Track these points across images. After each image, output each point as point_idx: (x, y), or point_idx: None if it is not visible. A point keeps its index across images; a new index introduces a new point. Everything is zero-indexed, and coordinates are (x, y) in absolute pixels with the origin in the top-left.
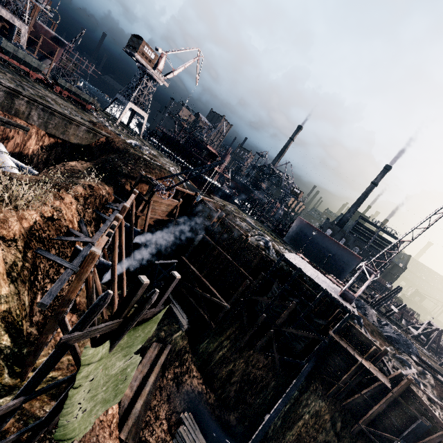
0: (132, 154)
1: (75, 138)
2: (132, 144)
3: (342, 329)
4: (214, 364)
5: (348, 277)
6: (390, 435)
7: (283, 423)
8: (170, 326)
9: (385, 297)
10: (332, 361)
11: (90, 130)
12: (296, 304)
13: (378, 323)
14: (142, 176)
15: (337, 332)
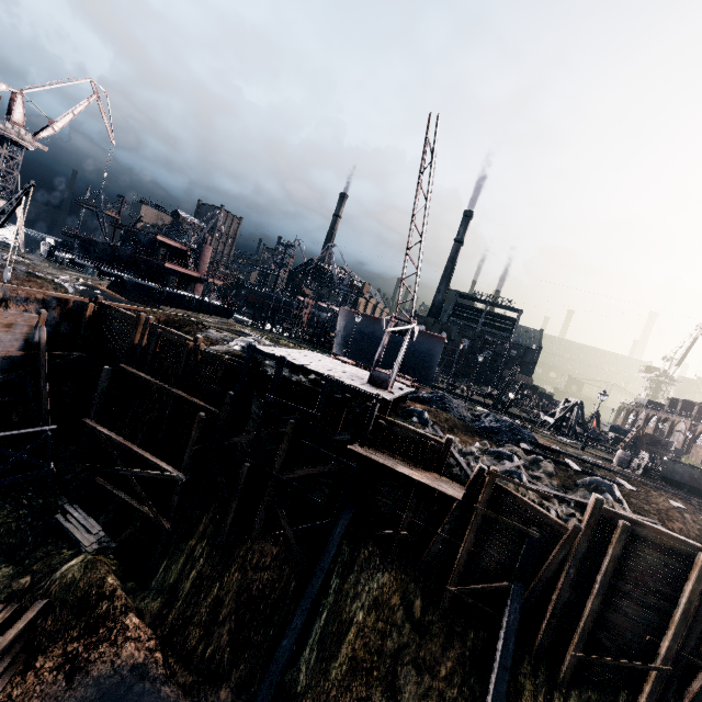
0: None
1: None
2: None
3: (376, 434)
4: (184, 598)
5: (439, 375)
6: (495, 584)
7: (322, 650)
8: (51, 558)
9: (503, 387)
10: (382, 499)
11: None
12: (293, 423)
13: (475, 418)
14: None
15: (371, 443)
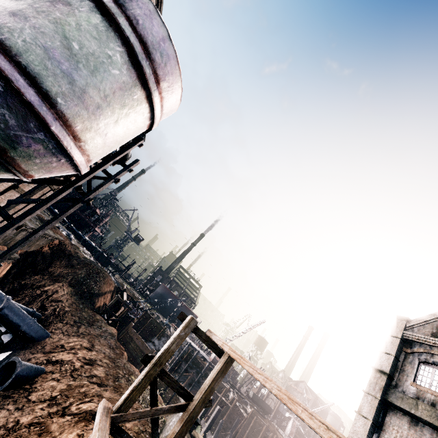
0: (92, 264)
1: (35, 246)
2: (67, 236)
3: None
4: None
5: None
6: (227, 432)
7: None
8: None
9: None
10: None
11: (52, 238)
12: (194, 374)
13: None
14: (121, 300)
15: None
